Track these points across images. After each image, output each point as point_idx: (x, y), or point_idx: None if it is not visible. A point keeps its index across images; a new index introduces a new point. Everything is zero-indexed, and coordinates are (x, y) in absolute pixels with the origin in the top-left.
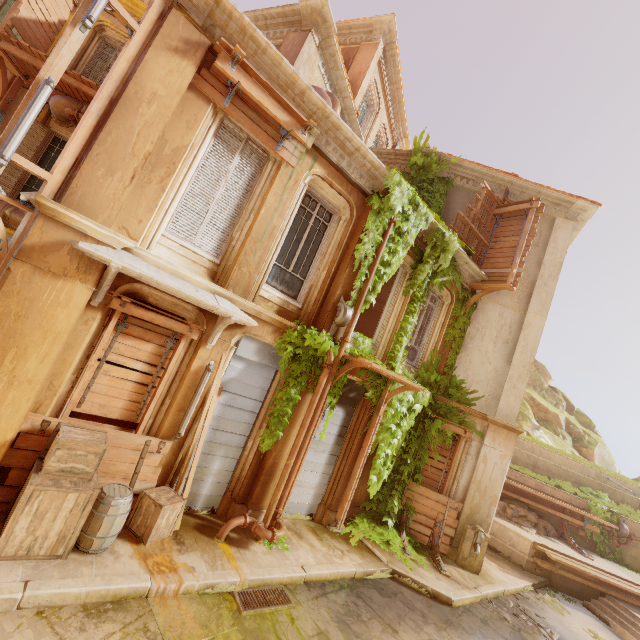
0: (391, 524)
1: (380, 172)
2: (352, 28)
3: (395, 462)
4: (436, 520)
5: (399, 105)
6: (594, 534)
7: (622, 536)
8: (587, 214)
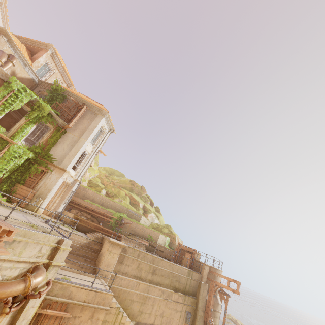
0: (0, 194)
1: (9, 76)
2: (41, 44)
3: (11, 175)
4: (24, 196)
5: (66, 74)
6: (112, 223)
7: (121, 223)
8: (108, 115)
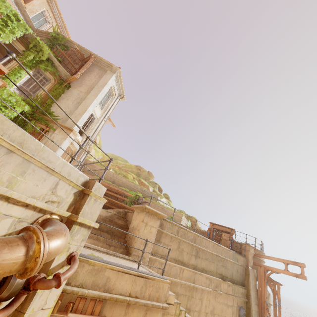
0: None
1: None
2: None
3: None
4: None
5: (65, 30)
6: (128, 203)
7: (138, 203)
8: (119, 72)
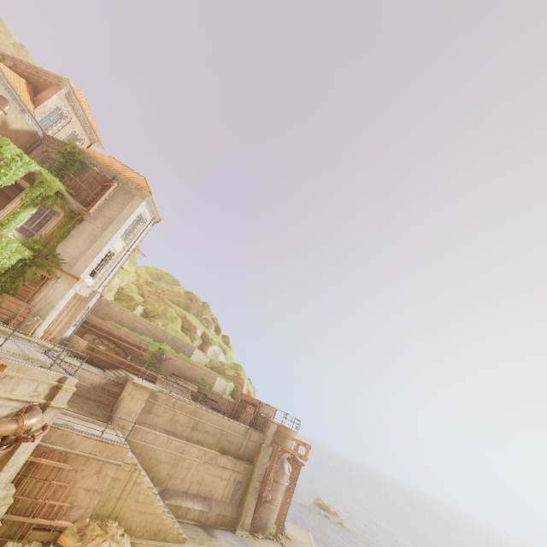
0: None
1: None
2: (51, 76)
3: None
4: (14, 312)
5: (89, 123)
6: (147, 358)
7: (161, 359)
8: (151, 198)
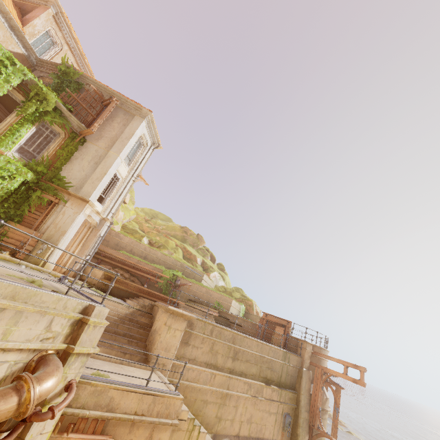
0: None
1: None
2: None
3: None
4: (22, 241)
5: (80, 53)
6: (162, 285)
7: (176, 285)
8: (151, 117)
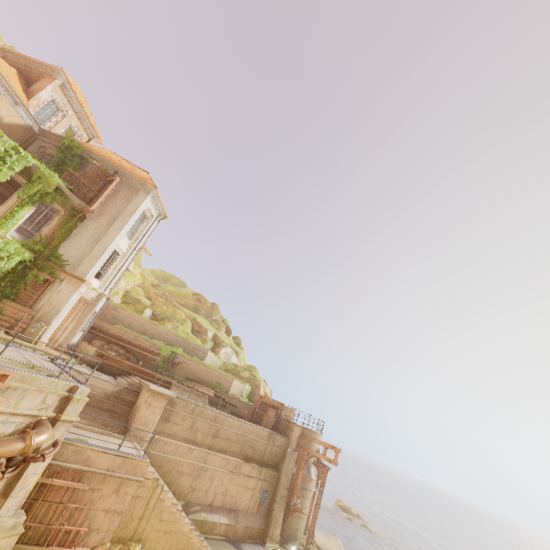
0: None
1: None
2: (44, 66)
3: None
4: (16, 319)
5: (87, 117)
6: (159, 362)
7: (174, 363)
8: (156, 193)
